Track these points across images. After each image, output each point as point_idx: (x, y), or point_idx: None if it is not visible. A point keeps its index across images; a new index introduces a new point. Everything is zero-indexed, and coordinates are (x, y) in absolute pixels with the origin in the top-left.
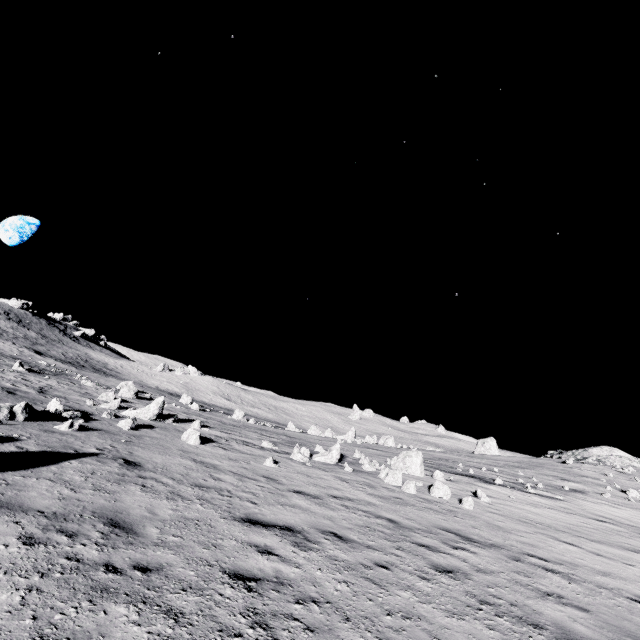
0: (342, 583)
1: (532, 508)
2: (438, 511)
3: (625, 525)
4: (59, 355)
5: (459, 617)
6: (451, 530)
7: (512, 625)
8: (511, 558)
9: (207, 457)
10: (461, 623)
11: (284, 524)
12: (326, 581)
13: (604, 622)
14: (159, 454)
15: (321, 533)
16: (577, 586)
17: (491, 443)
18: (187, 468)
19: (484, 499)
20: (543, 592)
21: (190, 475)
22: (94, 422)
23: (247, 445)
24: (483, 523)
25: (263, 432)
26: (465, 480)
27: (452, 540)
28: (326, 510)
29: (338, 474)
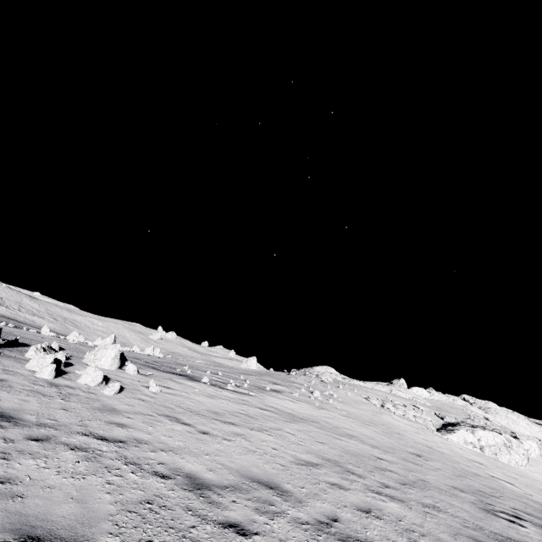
0: None
1: (204, 398)
2: (43, 393)
3: (284, 413)
4: None
5: None
6: None
7: None
8: (34, 437)
9: None
10: None
11: None
12: None
13: (10, 512)
14: None
15: None
16: (86, 465)
17: (253, 361)
18: None
19: (152, 389)
20: None
21: None
22: None
23: None
24: (95, 406)
25: None
26: (168, 376)
27: None
28: None
29: None
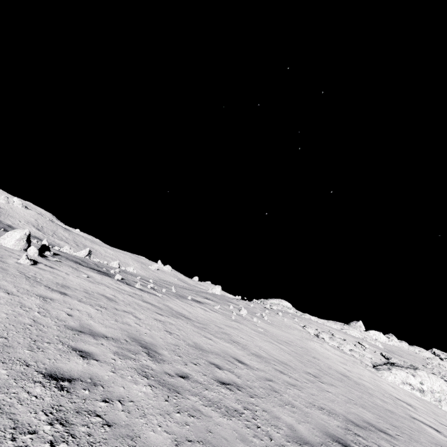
0: None
1: (80, 280)
2: None
3: (172, 310)
4: None
5: None
6: None
7: None
8: None
9: None
10: None
11: None
12: None
13: None
14: None
15: None
16: None
17: (217, 289)
18: None
19: (22, 260)
20: None
21: None
22: None
23: None
24: None
25: None
26: (76, 266)
27: None
28: None
29: None
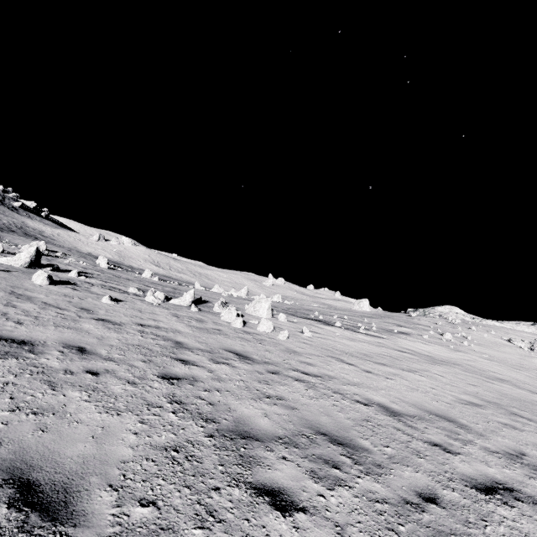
0: None
1: (348, 341)
2: (246, 339)
3: (422, 355)
4: None
5: (116, 413)
6: (237, 351)
7: (178, 420)
8: (270, 371)
9: (36, 292)
10: (109, 418)
11: (25, 339)
12: None
13: (299, 417)
14: None
15: (63, 347)
16: (312, 392)
17: (365, 303)
18: None
19: (307, 334)
20: (265, 395)
21: None
22: None
23: (110, 289)
24: (282, 349)
25: (151, 284)
26: (308, 322)
27: (225, 358)
28: (110, 333)
29: (178, 312)
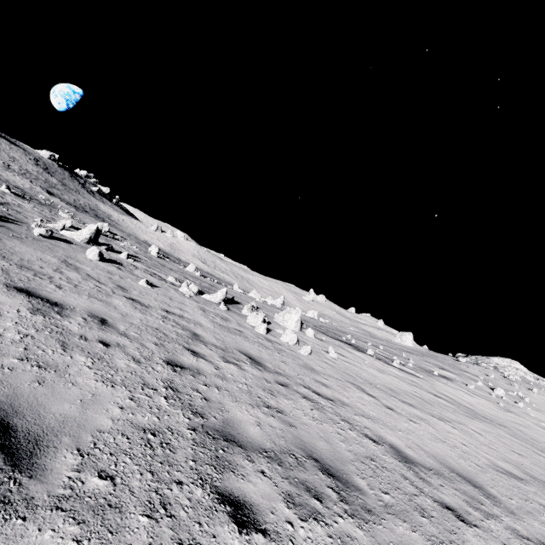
0: (20, 334)
1: (376, 372)
2: (265, 346)
3: (461, 405)
4: (69, 200)
5: (111, 385)
6: (251, 355)
7: (167, 405)
8: (279, 382)
9: (85, 265)
10: (103, 387)
11: (58, 301)
12: (3, 328)
13: (294, 435)
14: (32, 249)
15: (88, 315)
16: (318, 413)
17: (408, 337)
18: (41, 260)
19: (332, 354)
20: (266, 404)
21: (32, 262)
22: (11, 224)
23: (151, 275)
24: (300, 363)
25: (191, 278)
26: (337, 343)
27: (237, 359)
28: (135, 312)
29: (206, 307)
